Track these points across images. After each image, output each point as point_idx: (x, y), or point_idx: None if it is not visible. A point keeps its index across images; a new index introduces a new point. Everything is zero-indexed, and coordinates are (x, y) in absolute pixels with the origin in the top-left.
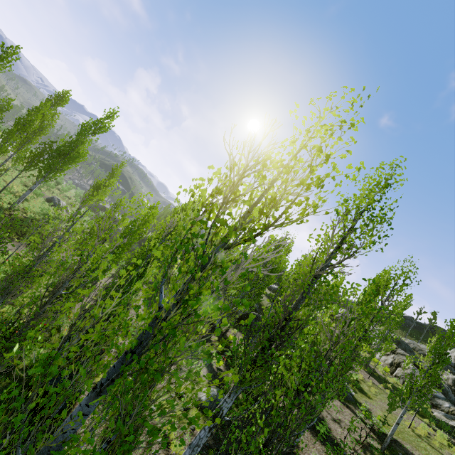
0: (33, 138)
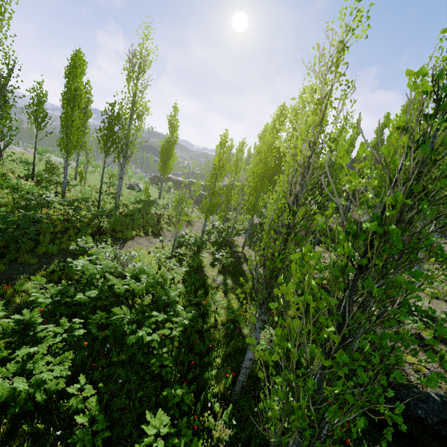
0: (84, 125)
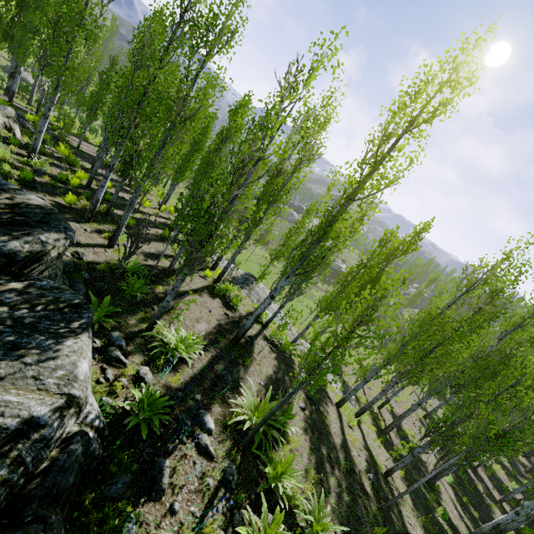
0: None
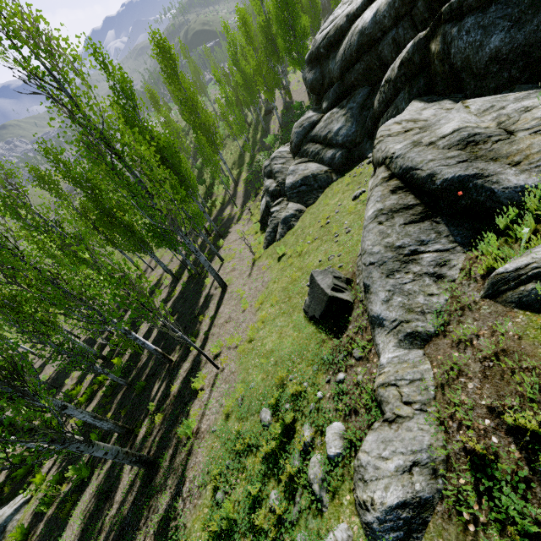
0: None
